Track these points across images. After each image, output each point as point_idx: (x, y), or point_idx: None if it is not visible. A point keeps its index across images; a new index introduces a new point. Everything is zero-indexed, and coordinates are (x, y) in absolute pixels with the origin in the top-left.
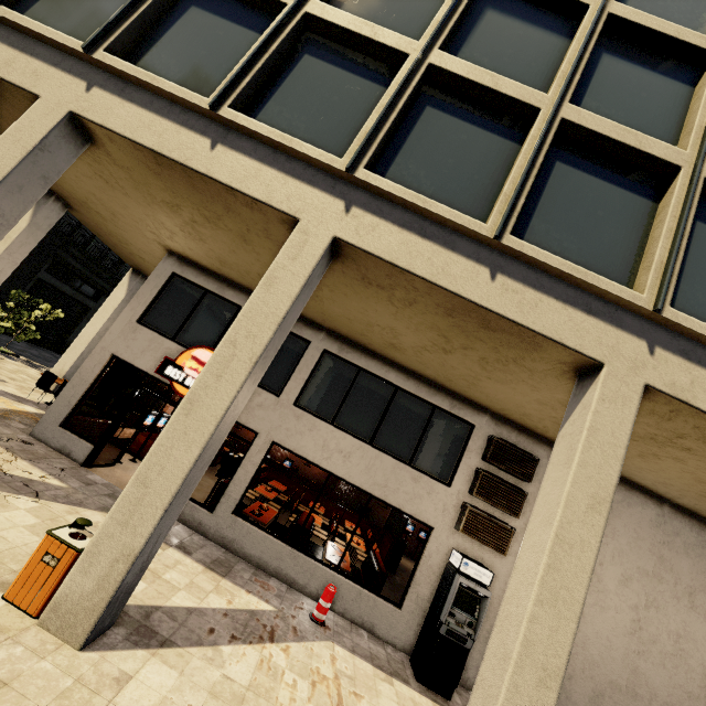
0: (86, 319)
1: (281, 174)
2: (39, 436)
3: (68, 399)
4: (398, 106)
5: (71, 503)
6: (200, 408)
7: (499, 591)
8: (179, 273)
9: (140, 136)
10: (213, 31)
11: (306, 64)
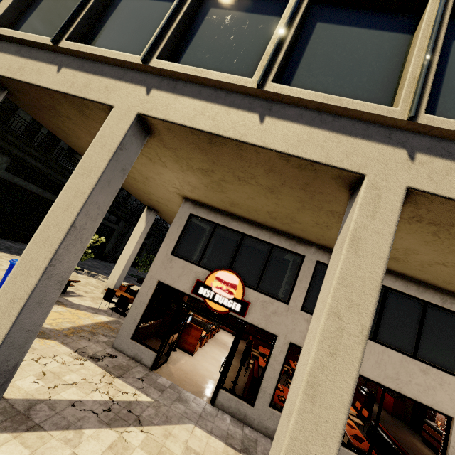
0: (113, 236)
1: (332, 134)
2: (118, 347)
3: (134, 318)
4: (438, 45)
5: (161, 422)
6: (323, 393)
7: None
8: (194, 213)
9: (197, 122)
10: (232, 23)
11: (320, 31)
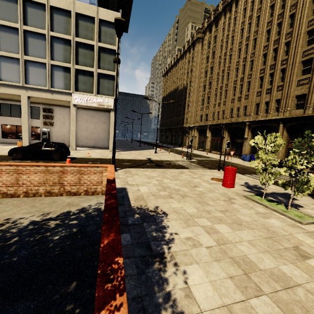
0: None
1: None
2: None
3: None
4: None
5: None
6: None
7: (56, 132)
8: None
9: None
10: None
11: None
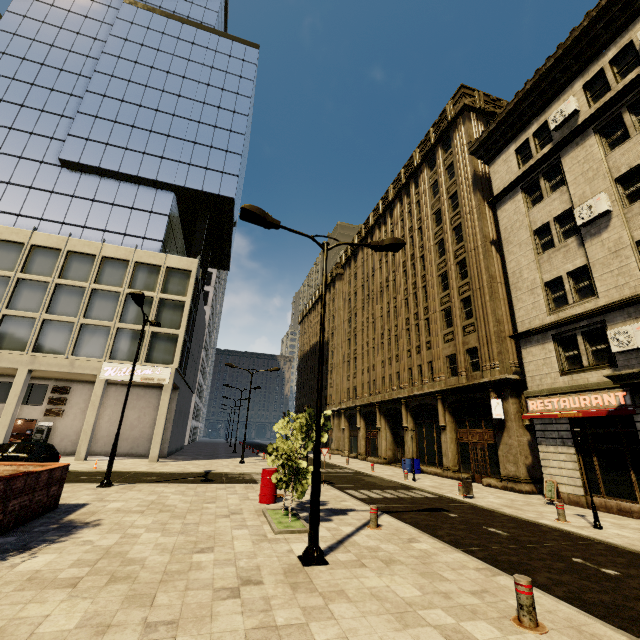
0: None
1: None
2: None
3: None
4: None
5: None
6: None
7: (64, 427)
8: None
9: None
10: None
11: None
